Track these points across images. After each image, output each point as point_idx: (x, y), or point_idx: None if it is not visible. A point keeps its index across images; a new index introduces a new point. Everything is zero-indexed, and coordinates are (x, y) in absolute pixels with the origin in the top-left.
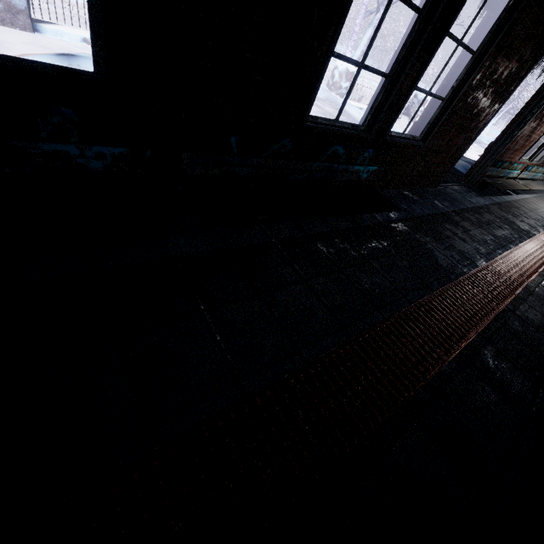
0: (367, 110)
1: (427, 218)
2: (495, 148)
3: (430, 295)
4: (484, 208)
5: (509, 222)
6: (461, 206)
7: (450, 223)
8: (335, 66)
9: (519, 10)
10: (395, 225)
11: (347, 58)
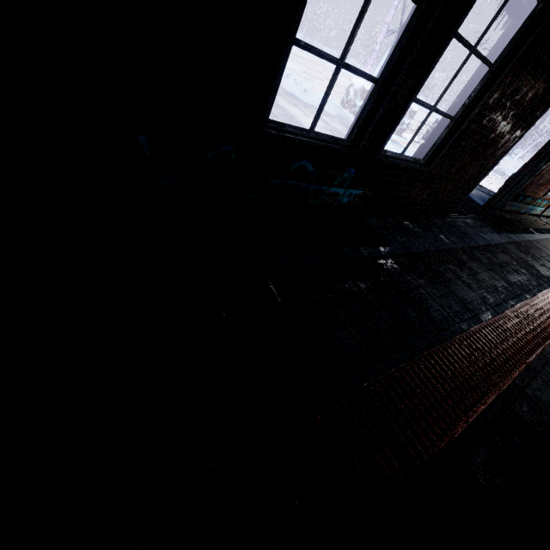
0: (354, 122)
1: (426, 255)
2: (516, 180)
3: (409, 362)
4: (500, 247)
5: (527, 265)
6: (471, 243)
7: (454, 263)
8: (350, 83)
9: (549, 17)
10: (383, 262)
11: (319, 51)
